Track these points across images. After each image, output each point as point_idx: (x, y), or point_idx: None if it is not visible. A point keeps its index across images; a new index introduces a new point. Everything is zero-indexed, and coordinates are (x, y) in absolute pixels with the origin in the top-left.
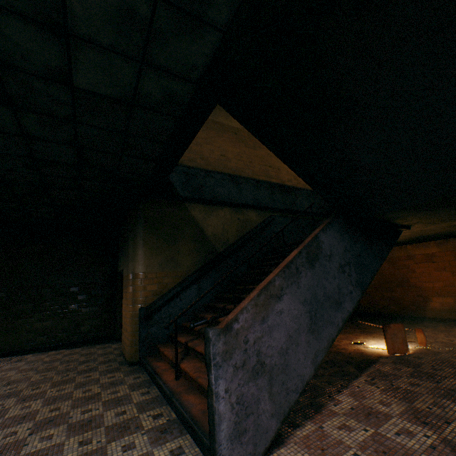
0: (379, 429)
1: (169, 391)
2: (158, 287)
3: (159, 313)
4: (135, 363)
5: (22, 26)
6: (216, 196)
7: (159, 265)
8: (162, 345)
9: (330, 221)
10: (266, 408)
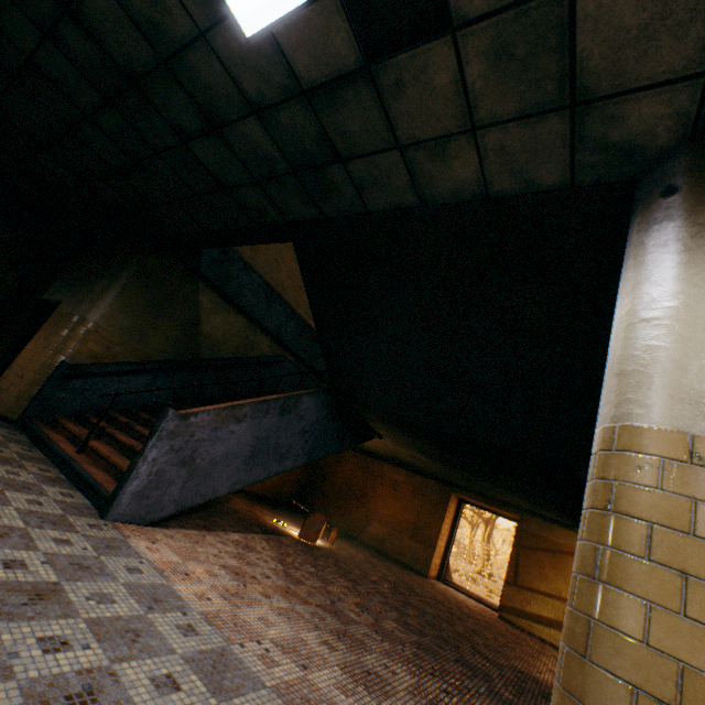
0: (248, 553)
1: (70, 456)
2: (103, 351)
3: (85, 380)
4: (9, 419)
5: (187, 101)
6: (241, 298)
7: (122, 328)
8: (63, 417)
9: (320, 391)
10: (174, 493)
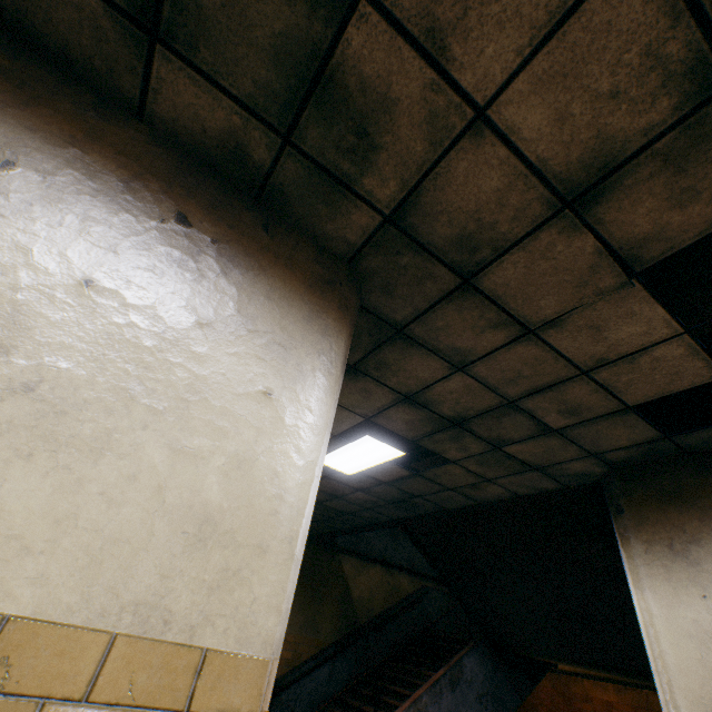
0: None
1: None
2: (292, 655)
3: (288, 691)
4: None
5: (319, 491)
6: (372, 550)
7: (299, 626)
8: None
9: (474, 644)
10: None
